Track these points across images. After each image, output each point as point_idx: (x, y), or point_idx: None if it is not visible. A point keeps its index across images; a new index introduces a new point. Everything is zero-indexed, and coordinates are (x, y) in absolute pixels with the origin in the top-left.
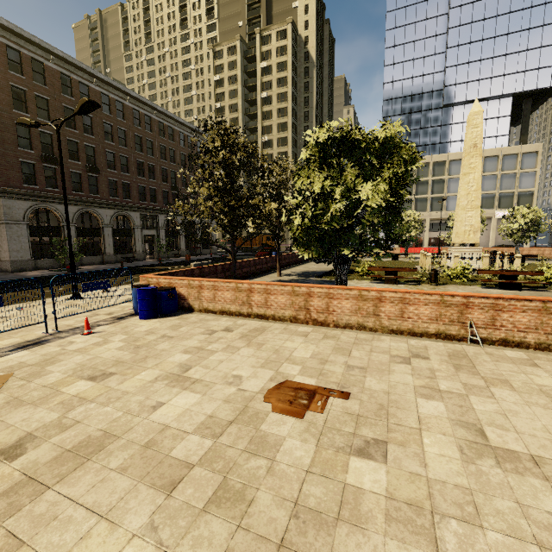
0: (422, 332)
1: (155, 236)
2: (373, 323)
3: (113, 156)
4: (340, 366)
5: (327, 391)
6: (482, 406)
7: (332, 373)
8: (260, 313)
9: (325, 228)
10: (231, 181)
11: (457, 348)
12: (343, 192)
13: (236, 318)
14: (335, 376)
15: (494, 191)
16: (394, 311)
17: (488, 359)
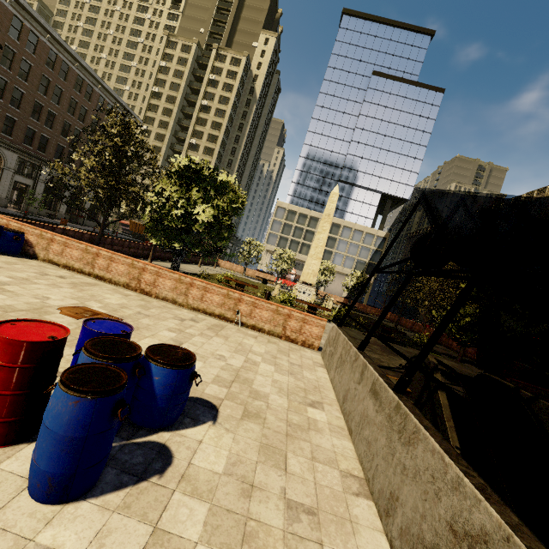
0: (211, 312)
1: (30, 187)
2: (182, 300)
3: (4, 84)
4: (133, 311)
5: (109, 316)
6: (197, 339)
7: (123, 312)
8: (100, 275)
9: (168, 225)
10: (121, 165)
11: (224, 324)
12: (186, 205)
13: (77, 274)
14: (124, 313)
15: (355, 256)
16: (198, 295)
17: (234, 331)
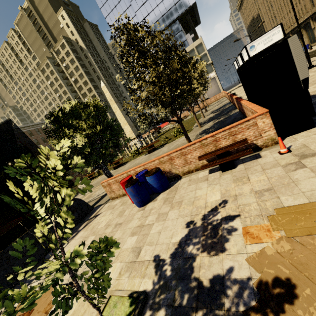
0: None
1: None
2: None
3: None
4: None
5: None
6: None
7: None
8: None
9: None
10: None
11: None
12: None
13: None
14: None
15: None
16: None
17: None
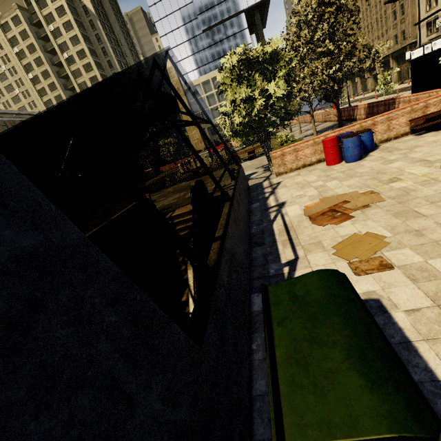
0: None
1: None
2: None
3: None
4: None
5: None
6: None
7: None
8: None
9: None
10: None
11: None
12: None
13: None
14: None
15: None
16: None
17: None
